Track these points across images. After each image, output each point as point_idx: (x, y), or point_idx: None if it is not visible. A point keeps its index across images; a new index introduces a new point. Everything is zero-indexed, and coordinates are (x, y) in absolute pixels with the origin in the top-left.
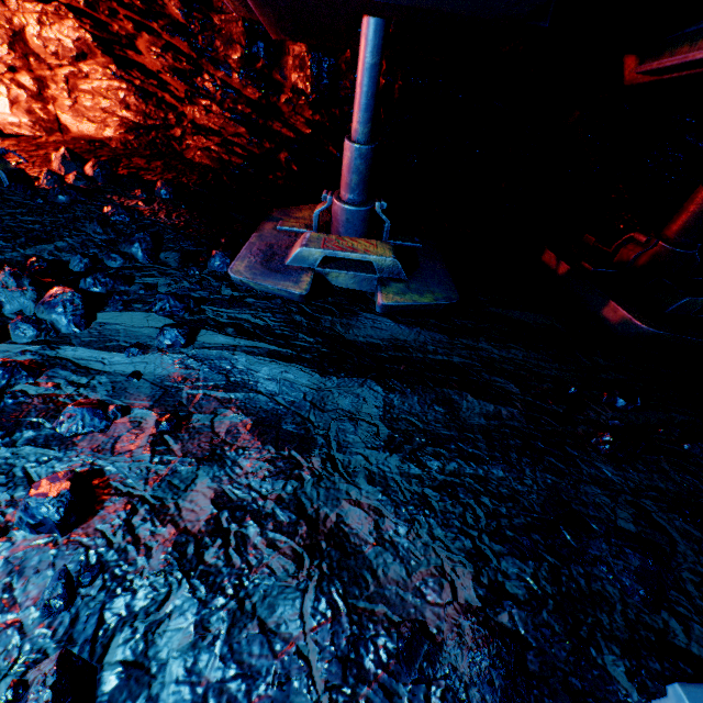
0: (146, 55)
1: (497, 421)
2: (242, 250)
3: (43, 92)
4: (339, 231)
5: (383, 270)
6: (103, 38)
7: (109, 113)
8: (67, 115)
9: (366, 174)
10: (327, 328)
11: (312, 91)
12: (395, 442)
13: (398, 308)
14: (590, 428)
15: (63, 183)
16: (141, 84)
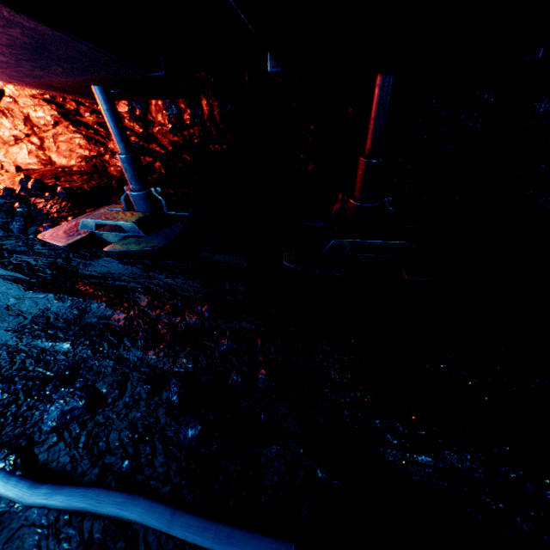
0: (85, 117)
1: (104, 320)
2: (65, 223)
3: (43, 145)
4: (135, 208)
5: (130, 230)
6: (63, 113)
7: (73, 152)
8: (55, 156)
9: (133, 172)
10: (73, 266)
11: (168, 123)
12: (24, 328)
13: (121, 253)
14: (165, 329)
15: (13, 193)
16: (85, 133)
